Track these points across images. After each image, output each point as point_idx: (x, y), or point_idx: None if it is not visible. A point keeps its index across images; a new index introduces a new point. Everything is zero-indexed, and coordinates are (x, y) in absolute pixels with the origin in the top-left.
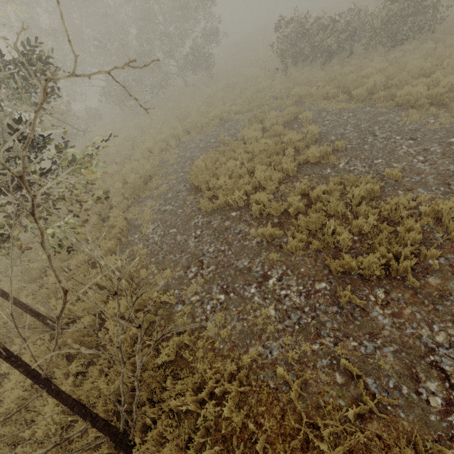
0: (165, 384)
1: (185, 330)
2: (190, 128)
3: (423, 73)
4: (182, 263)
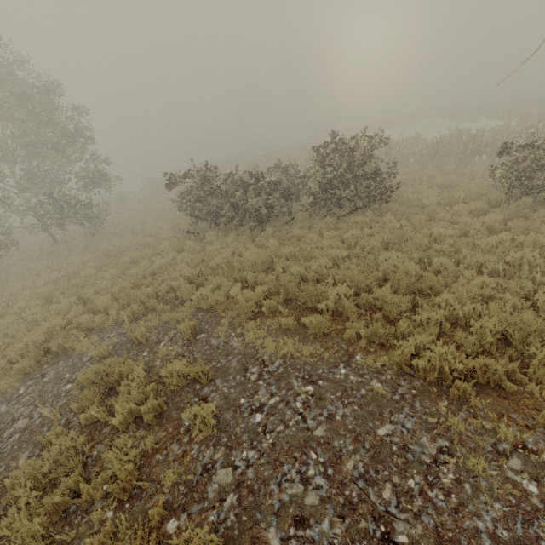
0: None
1: None
2: None
3: (418, 288)
4: None
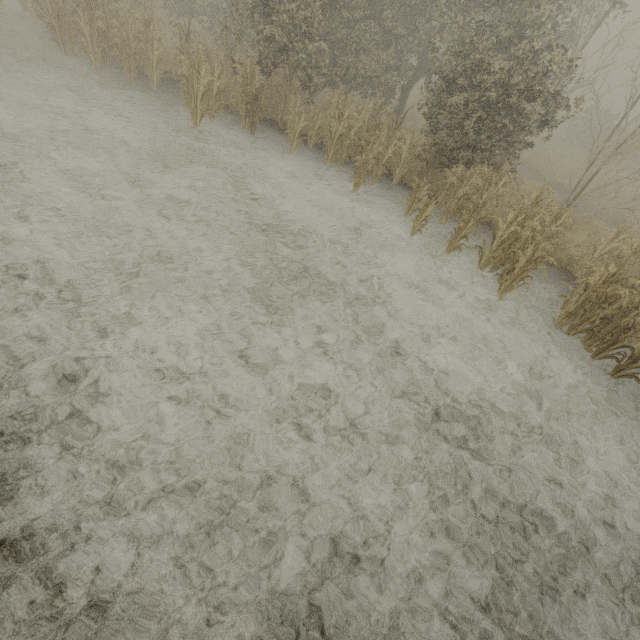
0: None
1: None
2: None
3: None
4: None
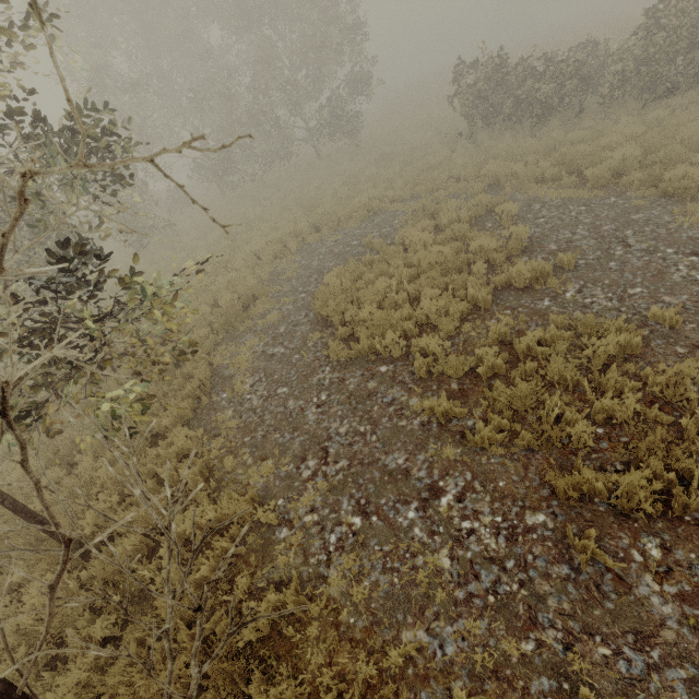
0: (248, 683)
1: (290, 579)
2: (321, 222)
3: None
4: (294, 450)
